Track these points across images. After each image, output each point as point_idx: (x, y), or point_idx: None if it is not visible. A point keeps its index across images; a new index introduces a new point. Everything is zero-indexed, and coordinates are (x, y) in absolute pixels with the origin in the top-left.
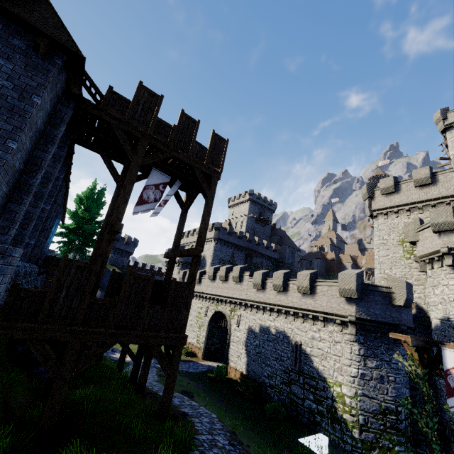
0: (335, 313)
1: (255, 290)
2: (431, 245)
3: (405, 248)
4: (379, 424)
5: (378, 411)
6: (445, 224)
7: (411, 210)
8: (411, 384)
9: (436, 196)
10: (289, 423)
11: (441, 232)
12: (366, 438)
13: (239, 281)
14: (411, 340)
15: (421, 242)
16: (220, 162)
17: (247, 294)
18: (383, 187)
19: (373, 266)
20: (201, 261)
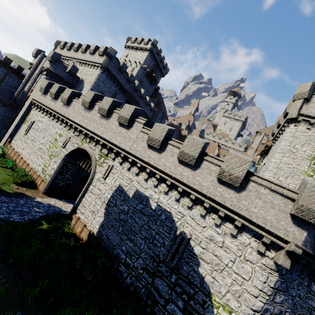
0: (268, 229)
1: (147, 146)
2: None
3: (312, 165)
4: None
5: None
6: None
7: None
8: None
9: None
10: None
11: None
12: None
13: (127, 125)
14: None
15: None
16: None
17: (132, 146)
18: None
19: (207, 151)
20: (77, 83)
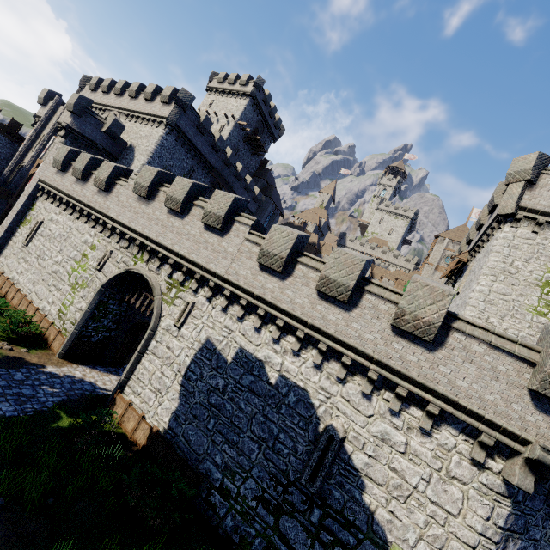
0: (491, 418)
1: (259, 267)
2: None
3: (545, 296)
4: None
5: None
6: None
7: None
8: None
9: None
10: None
11: None
12: None
13: (220, 228)
14: None
15: None
16: None
17: (230, 267)
18: None
19: None
20: (122, 153)
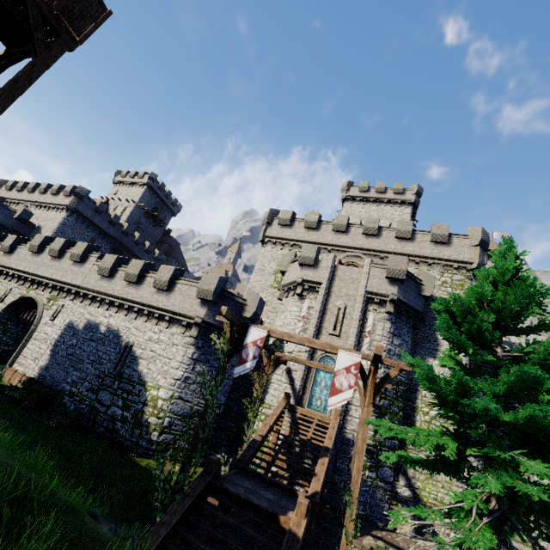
0: (184, 313)
1: (99, 277)
2: (294, 275)
3: (276, 278)
4: (183, 426)
5: (188, 414)
6: (308, 259)
7: (294, 246)
8: (231, 396)
9: (315, 240)
10: (75, 431)
11: (304, 265)
12: (164, 440)
13: (79, 261)
14: (226, 311)
15: (288, 273)
16: (83, 29)
17: (84, 280)
18: (282, 218)
19: None
20: (31, 232)
